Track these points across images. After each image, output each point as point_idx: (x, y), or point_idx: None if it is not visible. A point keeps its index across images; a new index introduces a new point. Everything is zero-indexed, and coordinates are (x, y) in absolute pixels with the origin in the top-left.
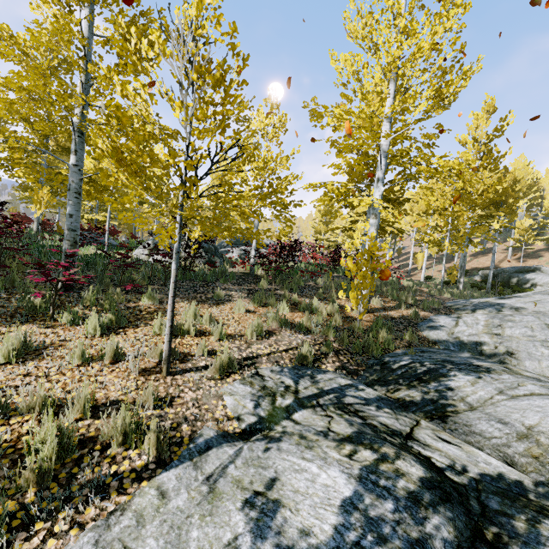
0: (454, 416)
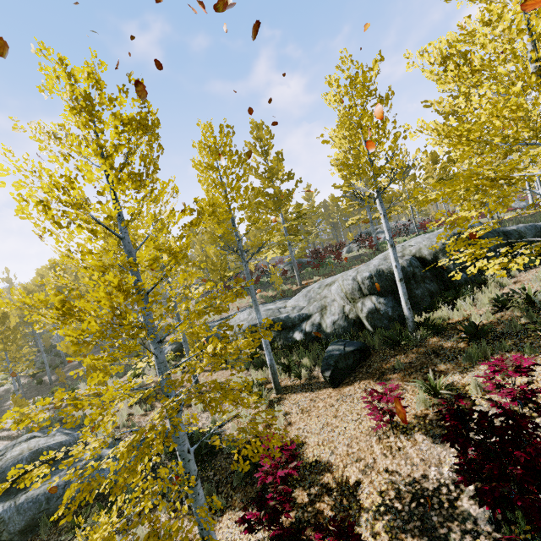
0: None
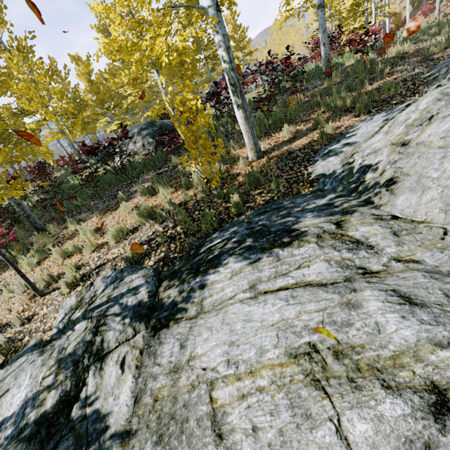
0: (168, 327)
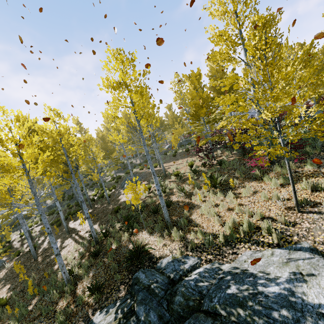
0: None
